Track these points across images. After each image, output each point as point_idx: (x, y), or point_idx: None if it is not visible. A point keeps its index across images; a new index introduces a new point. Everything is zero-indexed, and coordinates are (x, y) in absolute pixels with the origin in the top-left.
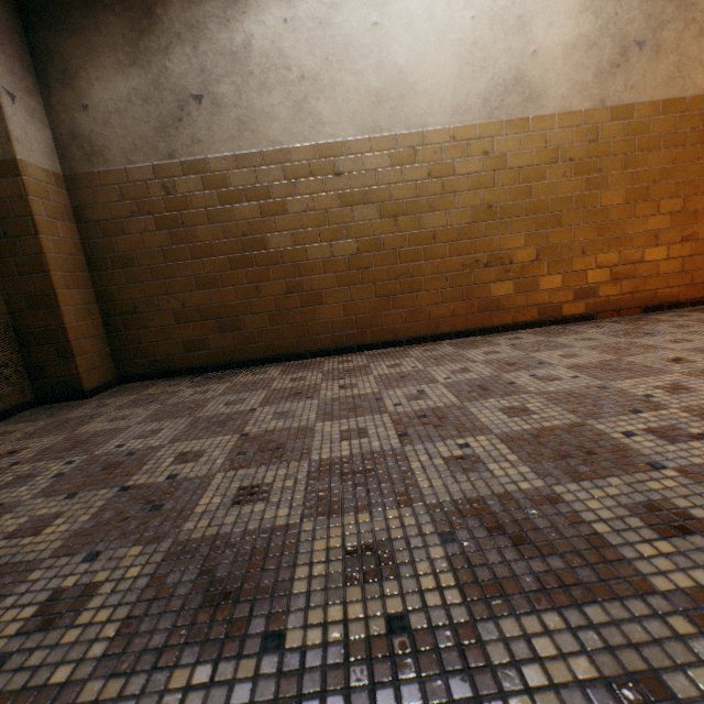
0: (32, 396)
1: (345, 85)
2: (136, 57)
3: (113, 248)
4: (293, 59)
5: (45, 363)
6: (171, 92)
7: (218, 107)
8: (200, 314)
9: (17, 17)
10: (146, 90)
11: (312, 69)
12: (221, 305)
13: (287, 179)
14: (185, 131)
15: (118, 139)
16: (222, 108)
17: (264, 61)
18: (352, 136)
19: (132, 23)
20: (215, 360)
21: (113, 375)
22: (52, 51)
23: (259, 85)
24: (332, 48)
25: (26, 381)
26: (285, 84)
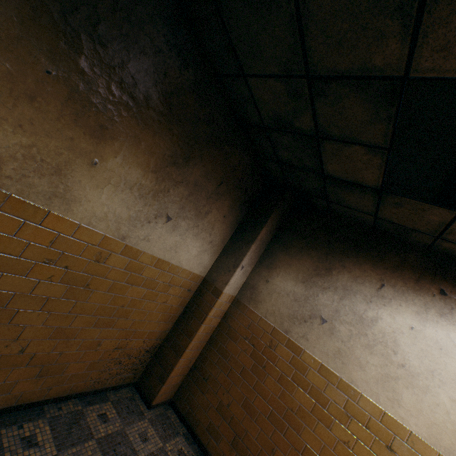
0: (136, 379)
1: (438, 398)
2: (306, 280)
3: (225, 342)
4: (402, 350)
5: (153, 372)
6: (310, 306)
7: (331, 332)
8: (231, 419)
9: (271, 236)
10: (299, 296)
11: (414, 367)
12: (245, 429)
13: (345, 409)
14: (303, 327)
15: (269, 303)
16: (333, 335)
17: (379, 335)
18: (421, 435)
19: (316, 267)
20: (215, 454)
21: (170, 396)
22: (273, 253)
23: (366, 343)
24: (441, 368)
25: (141, 371)
26: (386, 357)
